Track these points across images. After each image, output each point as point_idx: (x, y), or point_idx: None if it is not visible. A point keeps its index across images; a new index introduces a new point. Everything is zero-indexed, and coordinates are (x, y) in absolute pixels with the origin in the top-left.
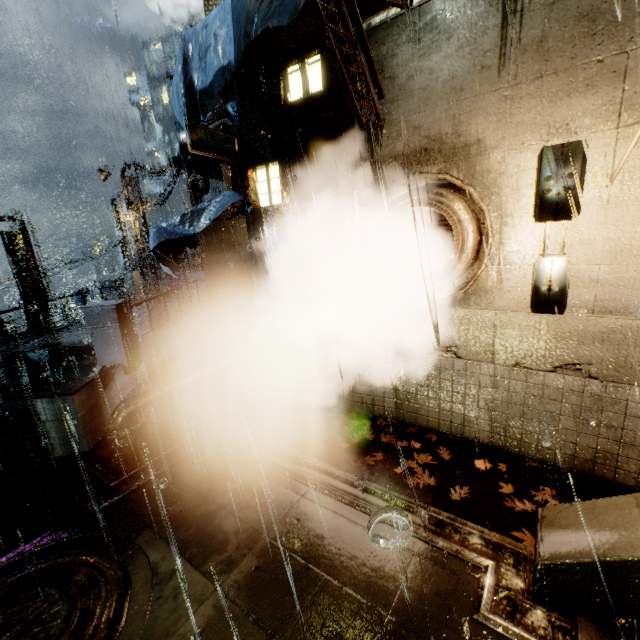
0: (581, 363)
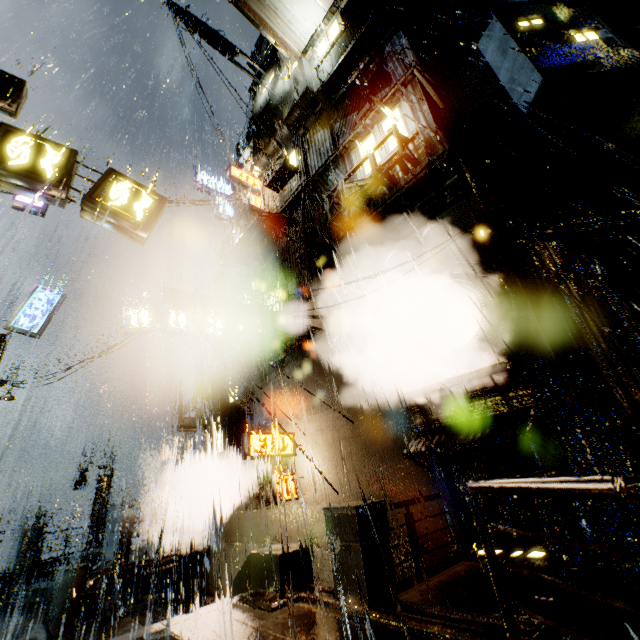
0: (315, 537)
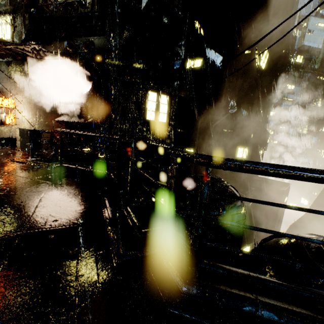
0: None
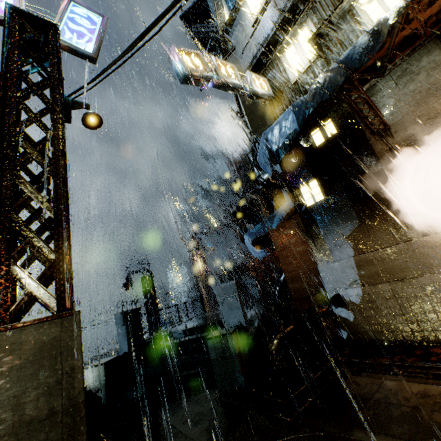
0: None
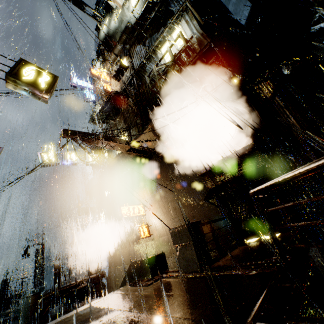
0: None
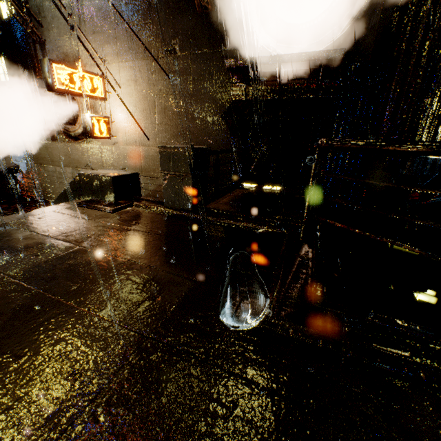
0: (126, 168)
